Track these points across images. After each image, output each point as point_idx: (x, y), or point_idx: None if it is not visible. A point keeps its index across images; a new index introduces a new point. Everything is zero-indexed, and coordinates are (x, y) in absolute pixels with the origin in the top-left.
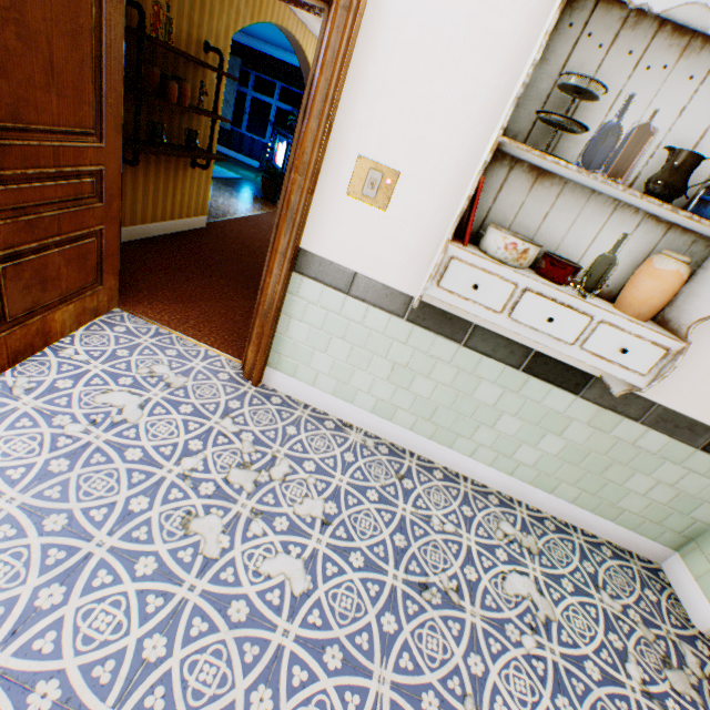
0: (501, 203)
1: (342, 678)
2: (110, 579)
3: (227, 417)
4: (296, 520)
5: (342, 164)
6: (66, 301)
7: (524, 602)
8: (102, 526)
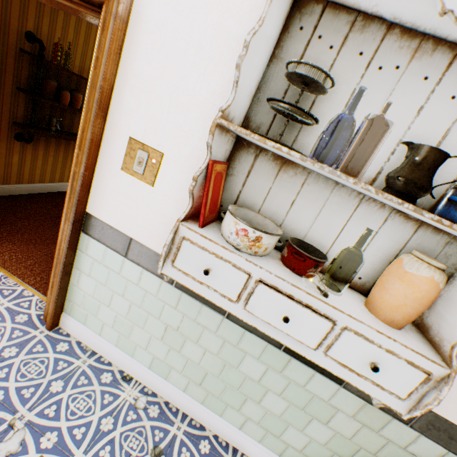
0: (251, 187)
1: None
2: None
3: None
4: None
5: (117, 143)
6: None
7: None
8: None
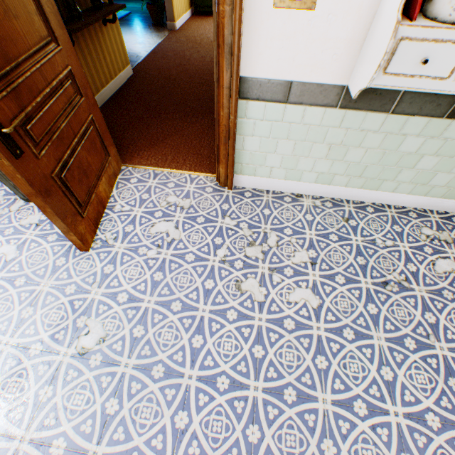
0: None
1: (357, 343)
2: (219, 326)
3: (226, 217)
4: (296, 267)
5: None
6: (99, 177)
7: (450, 276)
8: (199, 301)
